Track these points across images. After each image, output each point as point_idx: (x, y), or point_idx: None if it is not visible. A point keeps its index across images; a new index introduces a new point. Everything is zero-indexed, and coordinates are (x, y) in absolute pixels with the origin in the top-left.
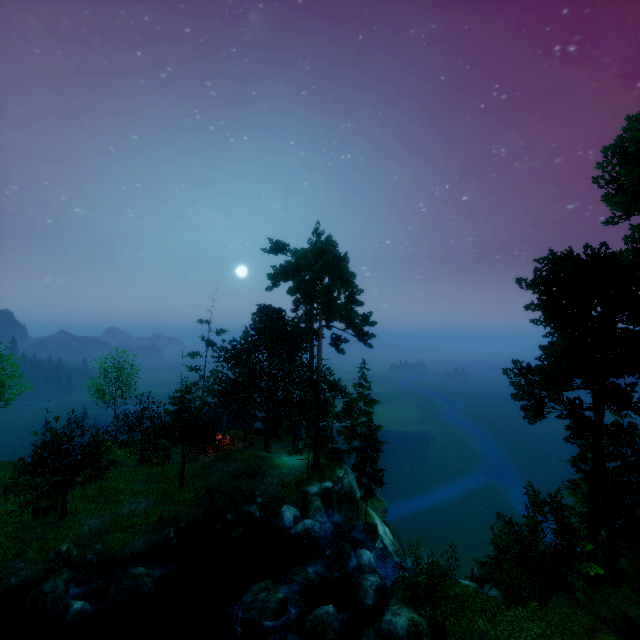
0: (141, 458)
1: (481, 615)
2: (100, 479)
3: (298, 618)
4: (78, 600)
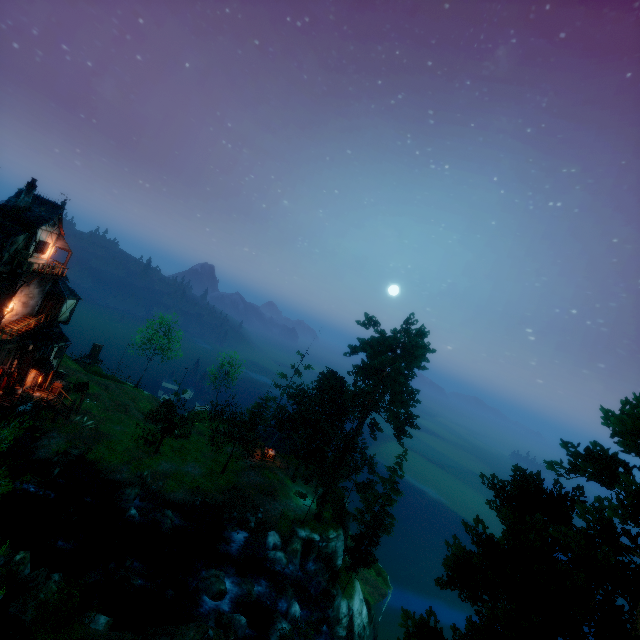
0: (209, 439)
1: None
2: (185, 439)
3: (230, 612)
4: (136, 508)
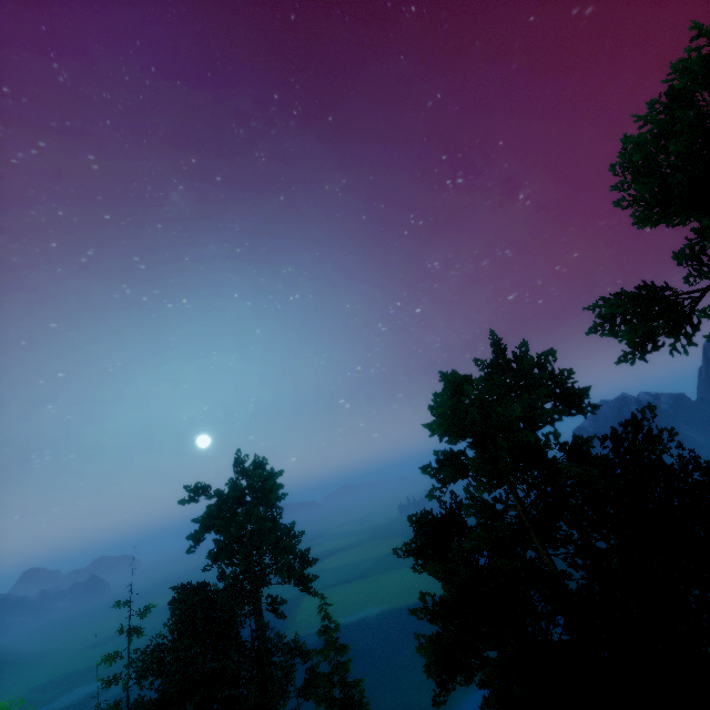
0: None
1: None
2: None
3: None
4: None
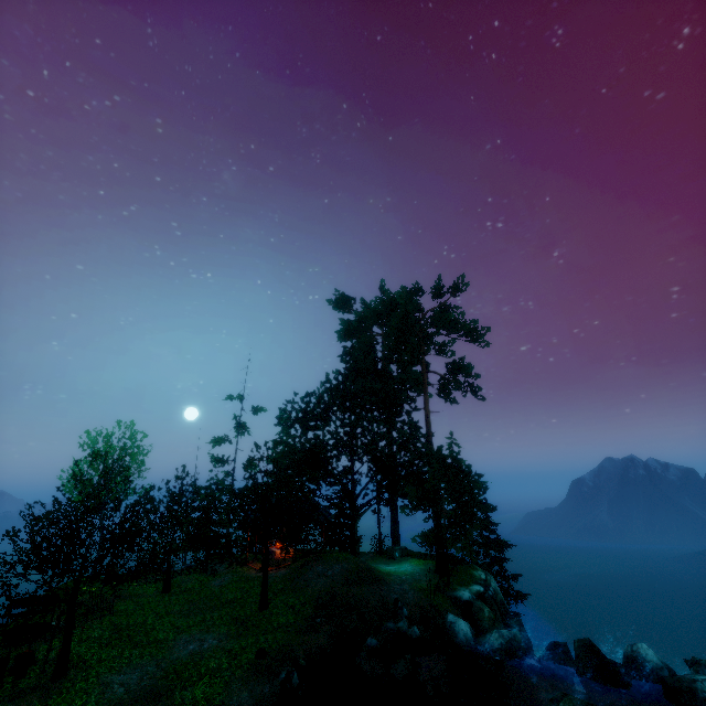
0: (195, 559)
1: None
2: (108, 612)
3: None
4: None
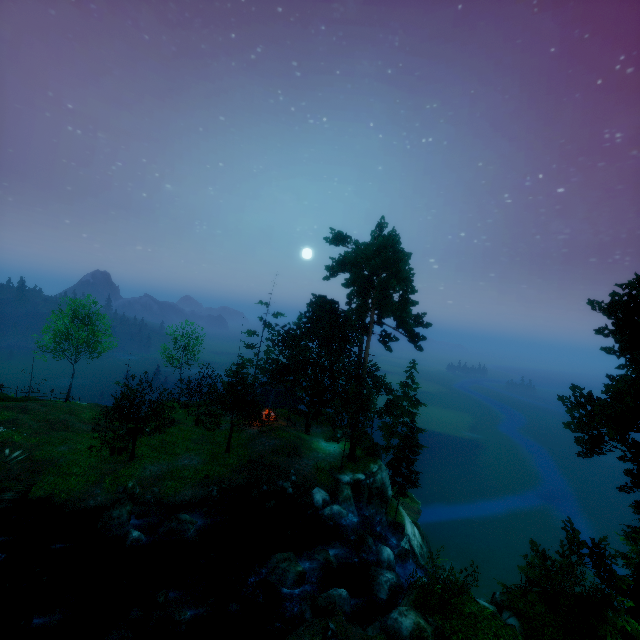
0: (197, 421)
1: (493, 639)
2: (163, 432)
3: (314, 593)
4: (136, 530)
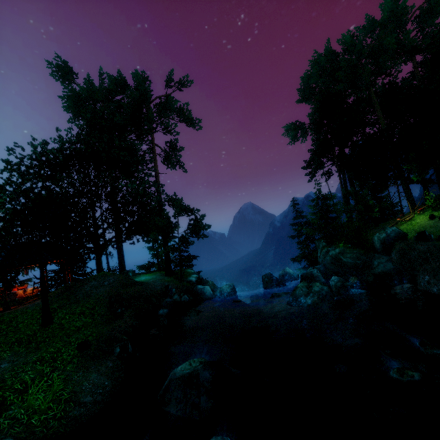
0: None
1: None
2: None
3: None
4: None
